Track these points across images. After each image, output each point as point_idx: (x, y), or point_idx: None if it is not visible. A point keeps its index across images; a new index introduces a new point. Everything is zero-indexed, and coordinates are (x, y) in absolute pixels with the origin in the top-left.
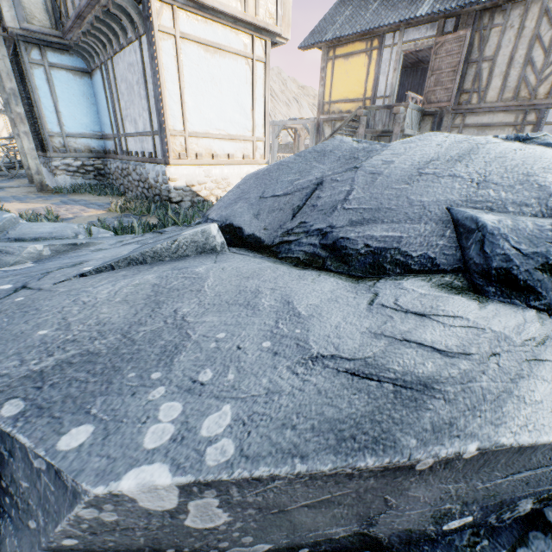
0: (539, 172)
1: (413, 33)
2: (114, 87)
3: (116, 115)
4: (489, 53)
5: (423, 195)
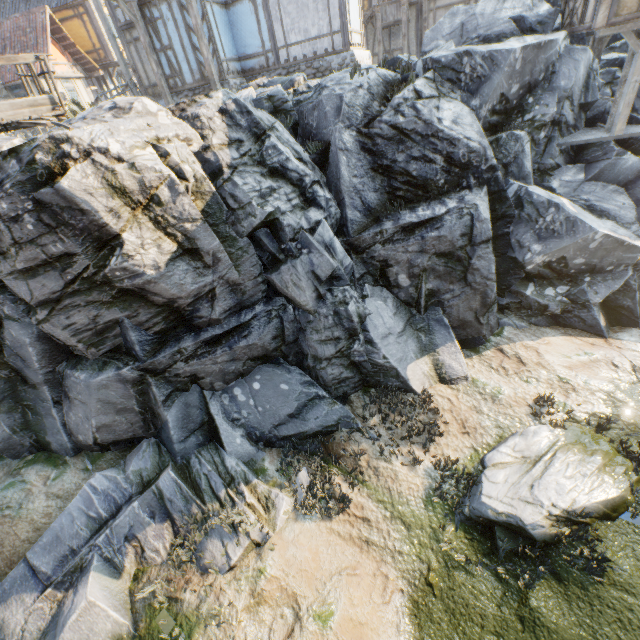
0: (525, 2)
1: None
2: (274, 11)
3: (274, 33)
4: None
5: (500, 17)
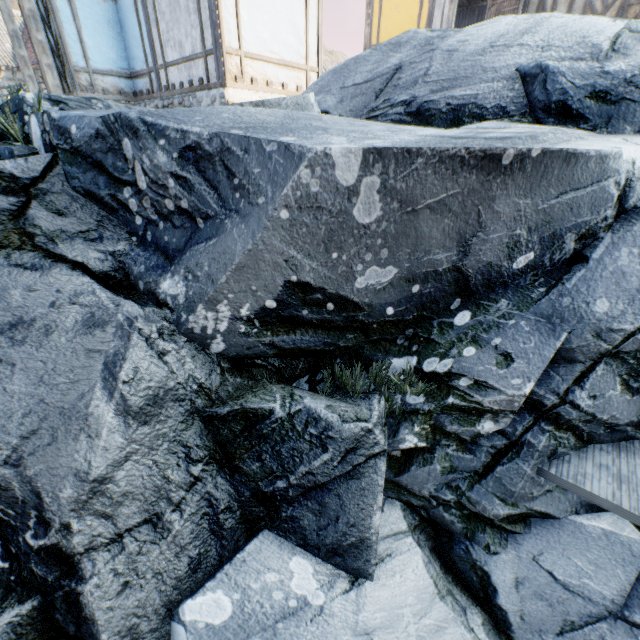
0: (593, 35)
1: None
2: (150, 7)
3: (152, 42)
4: None
5: (495, 63)
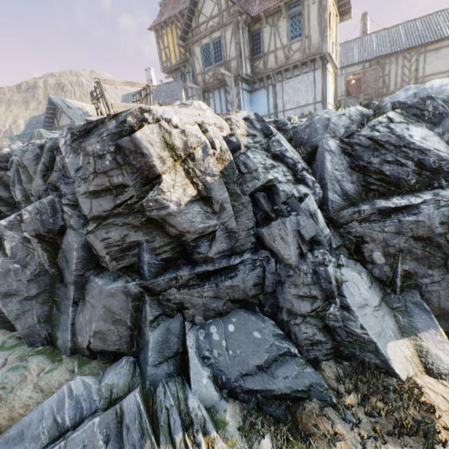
0: None
1: (350, 69)
2: (279, 93)
3: (277, 104)
4: (386, 73)
5: (447, 88)
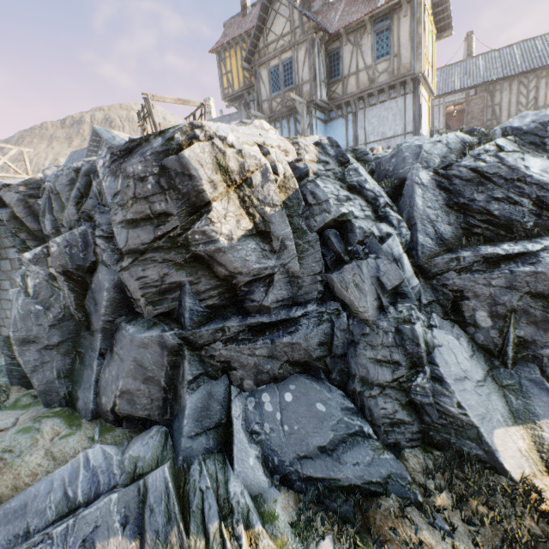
0: None
1: (451, 98)
2: (360, 122)
3: (357, 136)
4: (497, 102)
5: None
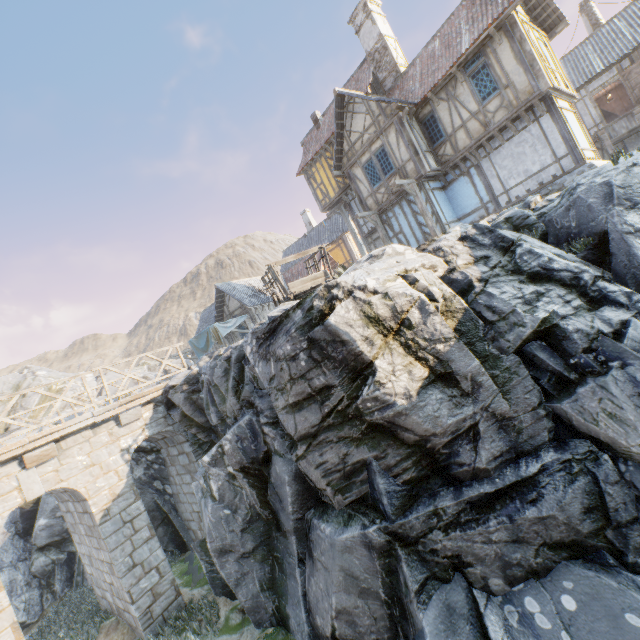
0: None
1: (596, 83)
2: (488, 172)
3: (491, 187)
4: None
5: None
